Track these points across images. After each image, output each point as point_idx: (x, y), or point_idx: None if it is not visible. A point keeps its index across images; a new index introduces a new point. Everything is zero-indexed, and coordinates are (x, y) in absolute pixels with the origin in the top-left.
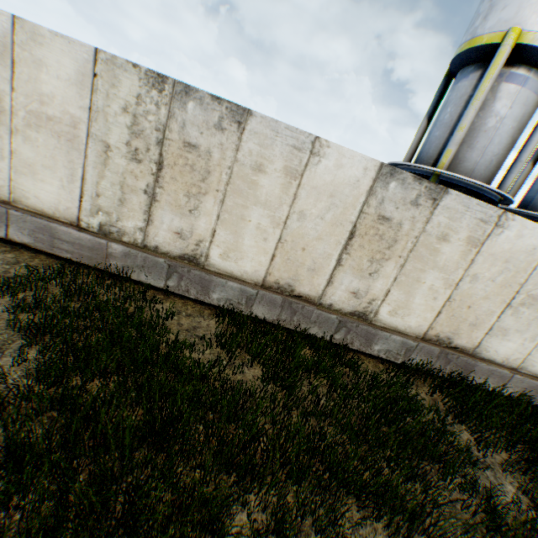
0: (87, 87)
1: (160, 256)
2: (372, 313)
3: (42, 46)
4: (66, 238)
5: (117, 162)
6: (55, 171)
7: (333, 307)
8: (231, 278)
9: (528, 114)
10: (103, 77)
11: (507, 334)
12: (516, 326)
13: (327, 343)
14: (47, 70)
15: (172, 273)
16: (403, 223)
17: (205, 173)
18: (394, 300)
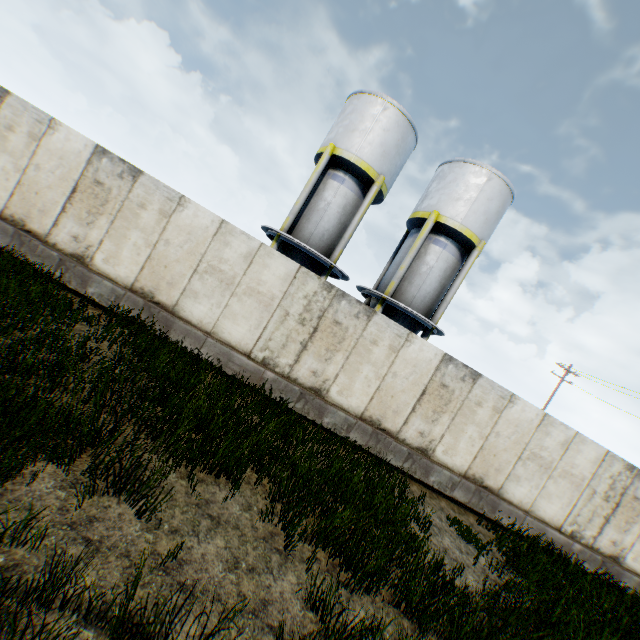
0: None
1: None
2: (90, 258)
3: None
4: None
5: None
6: None
7: (58, 246)
8: None
9: (352, 206)
10: None
11: (199, 297)
12: (205, 291)
13: (37, 267)
14: None
15: None
16: (113, 189)
17: None
18: (108, 250)
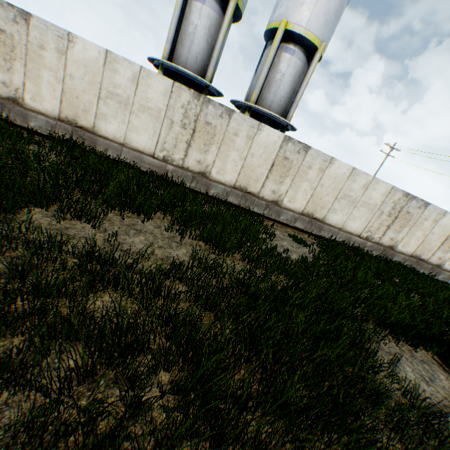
0: None
1: None
2: (22, 99)
3: None
4: None
5: None
6: None
7: None
8: None
9: (215, 27)
10: None
11: (108, 118)
12: (111, 113)
13: None
14: None
15: None
16: (15, 35)
17: None
18: (31, 90)
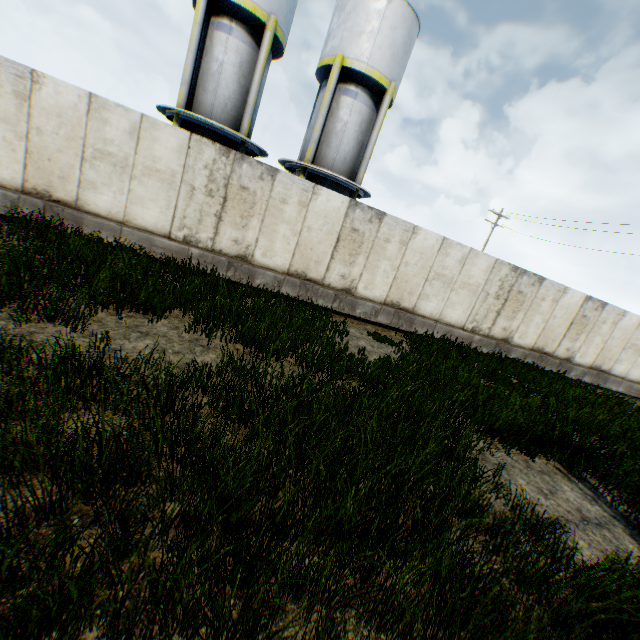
0: None
1: None
2: None
3: None
4: None
5: None
6: None
7: None
8: None
9: (248, 64)
10: None
11: (98, 187)
12: (102, 180)
13: None
14: None
15: None
16: None
17: None
18: None
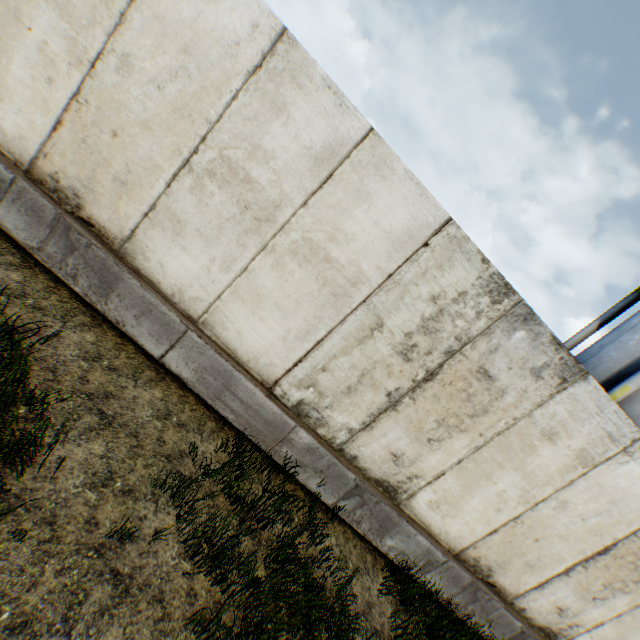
0: (405, 251)
1: (352, 470)
2: (565, 636)
3: (382, 178)
4: (243, 396)
5: (377, 346)
6: (287, 317)
7: (523, 611)
8: (424, 530)
9: None
10: (434, 251)
11: None
12: None
13: None
14: (367, 206)
15: (354, 495)
16: None
17: (480, 410)
18: (600, 634)
